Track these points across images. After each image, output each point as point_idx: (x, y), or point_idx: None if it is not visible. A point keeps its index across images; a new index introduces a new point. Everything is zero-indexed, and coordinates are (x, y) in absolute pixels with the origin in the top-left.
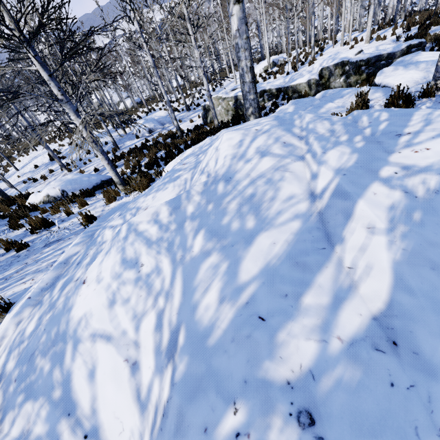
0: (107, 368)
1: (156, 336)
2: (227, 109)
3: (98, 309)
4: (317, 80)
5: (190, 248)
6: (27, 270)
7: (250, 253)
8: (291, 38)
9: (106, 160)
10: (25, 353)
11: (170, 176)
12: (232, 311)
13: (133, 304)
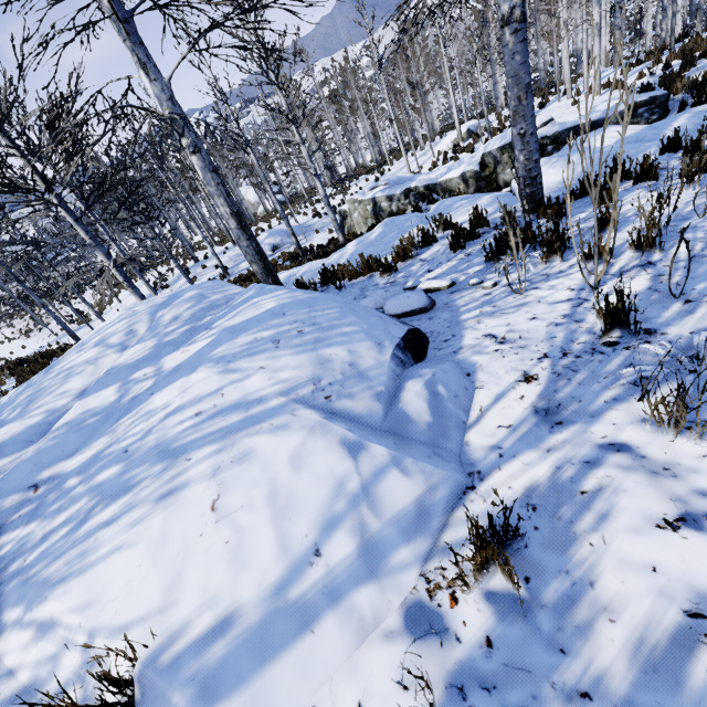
0: None
1: None
2: (365, 216)
3: None
4: (477, 172)
5: None
6: None
7: None
8: (537, 75)
9: None
10: None
11: None
12: None
13: None
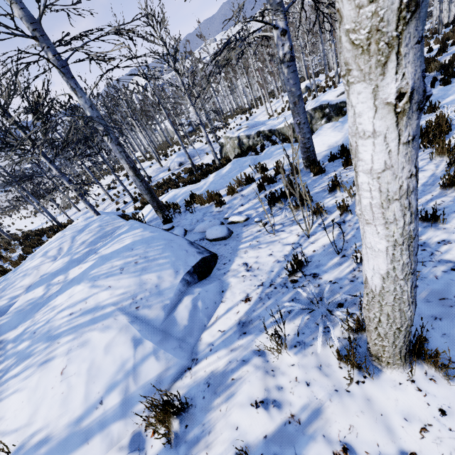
0: None
1: None
2: (233, 147)
3: None
4: None
5: None
6: None
7: None
8: None
9: (93, 210)
10: None
11: None
12: None
13: None
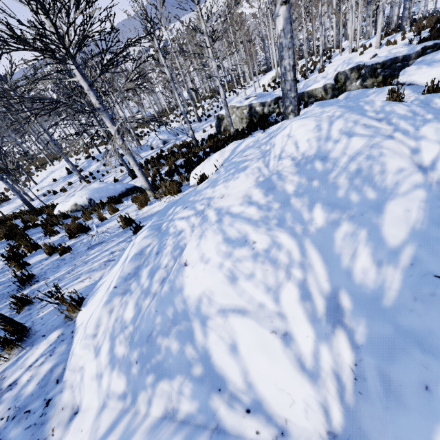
0: (251, 342)
1: (305, 305)
2: (241, 117)
3: (218, 286)
4: (333, 85)
5: (310, 221)
6: (79, 270)
7: (386, 220)
8: None
9: (137, 166)
10: (139, 336)
11: (234, 167)
12: (397, 272)
13: (260, 278)
